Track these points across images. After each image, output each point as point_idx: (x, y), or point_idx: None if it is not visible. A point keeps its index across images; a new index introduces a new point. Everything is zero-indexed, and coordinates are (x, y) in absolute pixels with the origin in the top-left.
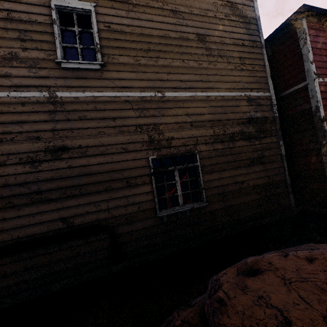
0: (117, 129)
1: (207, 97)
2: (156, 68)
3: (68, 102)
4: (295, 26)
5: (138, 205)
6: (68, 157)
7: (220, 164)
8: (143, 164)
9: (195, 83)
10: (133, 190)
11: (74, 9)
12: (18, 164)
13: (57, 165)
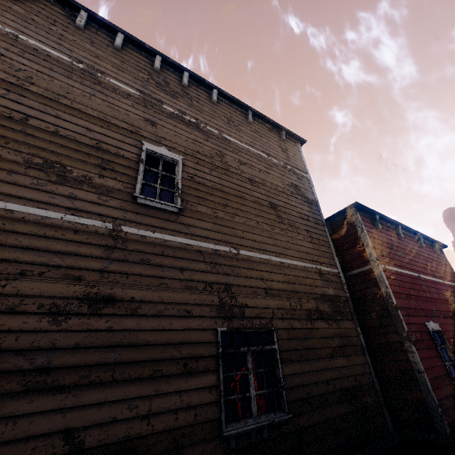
0: (183, 283)
1: (281, 263)
2: (232, 223)
3: (133, 240)
4: (350, 216)
5: (195, 411)
6: (112, 313)
7: (300, 350)
8: (210, 338)
9: (269, 246)
10: (191, 381)
11: (163, 156)
12: (33, 314)
13: (92, 324)
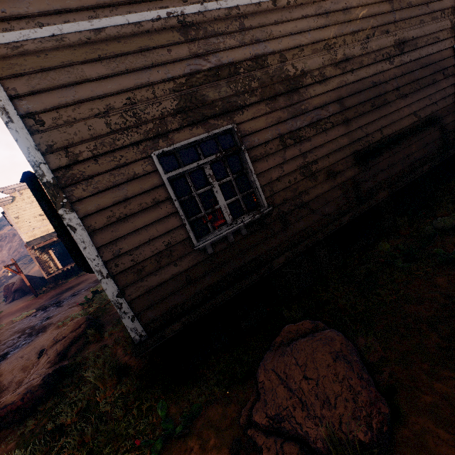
0: (430, 16)
1: None
2: None
3: None
4: None
5: (451, 97)
6: (408, 51)
7: None
8: (450, 54)
9: None
10: (447, 82)
11: None
12: (381, 61)
13: (403, 60)
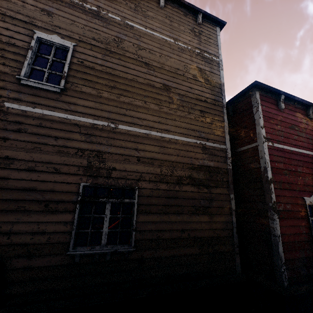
0: (56, 148)
1: (161, 137)
2: (117, 102)
3: (14, 114)
4: (250, 96)
5: (49, 235)
6: None
7: (161, 206)
8: (72, 189)
9: (152, 123)
10: (50, 216)
11: (54, 43)
12: None
13: None
